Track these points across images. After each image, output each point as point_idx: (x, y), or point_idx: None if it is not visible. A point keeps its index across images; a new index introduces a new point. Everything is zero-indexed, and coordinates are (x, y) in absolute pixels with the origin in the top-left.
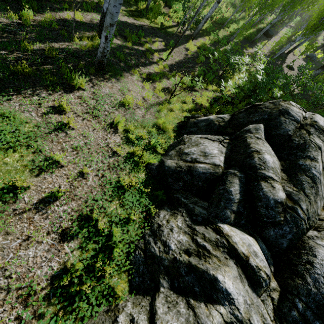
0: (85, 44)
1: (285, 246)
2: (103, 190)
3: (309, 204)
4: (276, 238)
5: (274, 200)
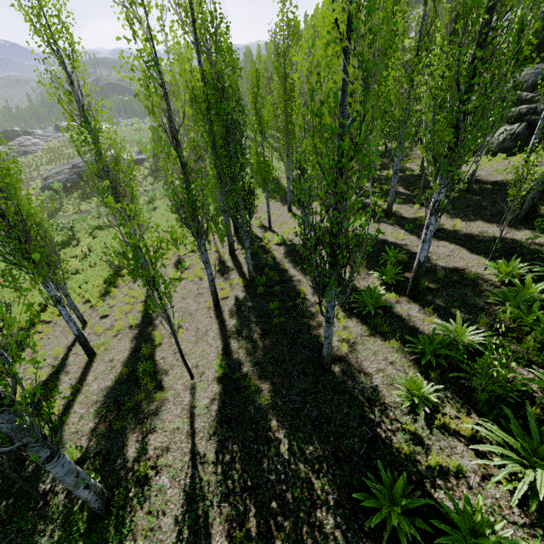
0: None
1: None
2: None
3: None
4: None
5: None
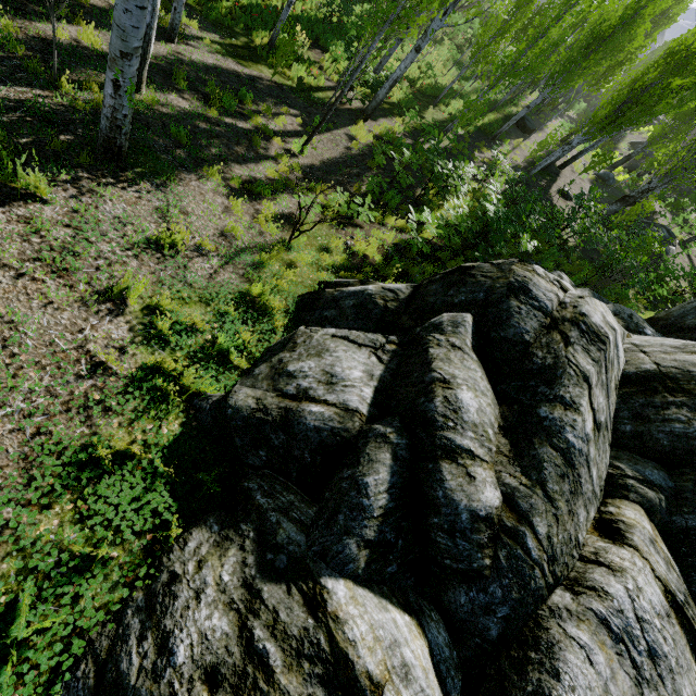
0: (87, 99)
1: (495, 636)
2: (27, 474)
3: (554, 521)
4: (474, 614)
5: (471, 513)
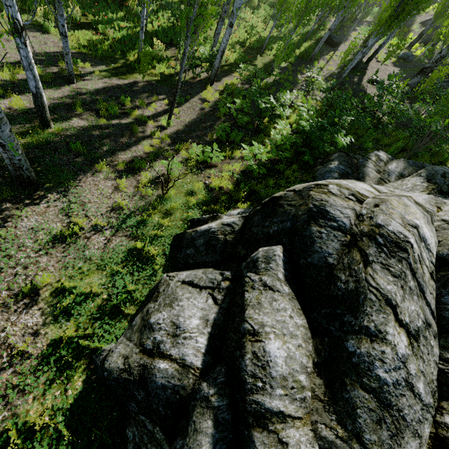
0: None
1: None
2: None
3: None
4: None
5: None
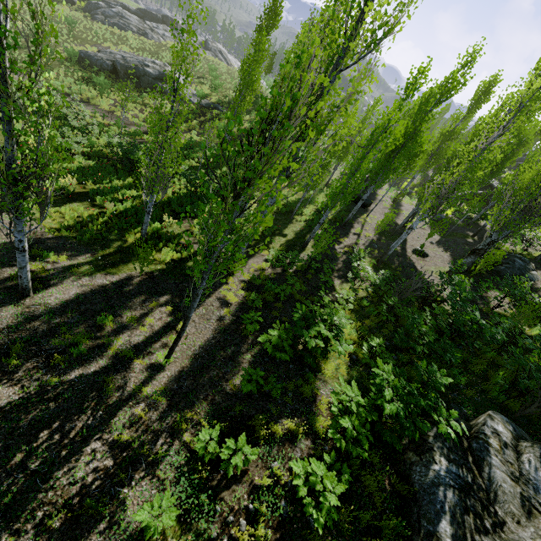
0: None
1: None
2: None
3: None
4: None
5: None
